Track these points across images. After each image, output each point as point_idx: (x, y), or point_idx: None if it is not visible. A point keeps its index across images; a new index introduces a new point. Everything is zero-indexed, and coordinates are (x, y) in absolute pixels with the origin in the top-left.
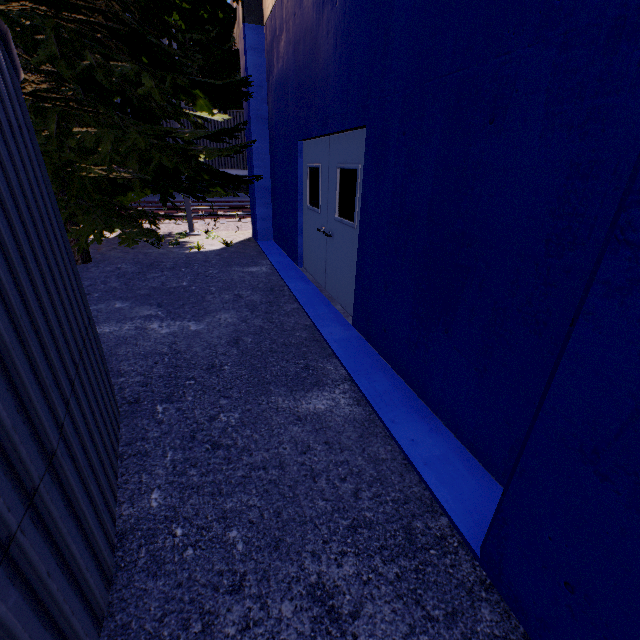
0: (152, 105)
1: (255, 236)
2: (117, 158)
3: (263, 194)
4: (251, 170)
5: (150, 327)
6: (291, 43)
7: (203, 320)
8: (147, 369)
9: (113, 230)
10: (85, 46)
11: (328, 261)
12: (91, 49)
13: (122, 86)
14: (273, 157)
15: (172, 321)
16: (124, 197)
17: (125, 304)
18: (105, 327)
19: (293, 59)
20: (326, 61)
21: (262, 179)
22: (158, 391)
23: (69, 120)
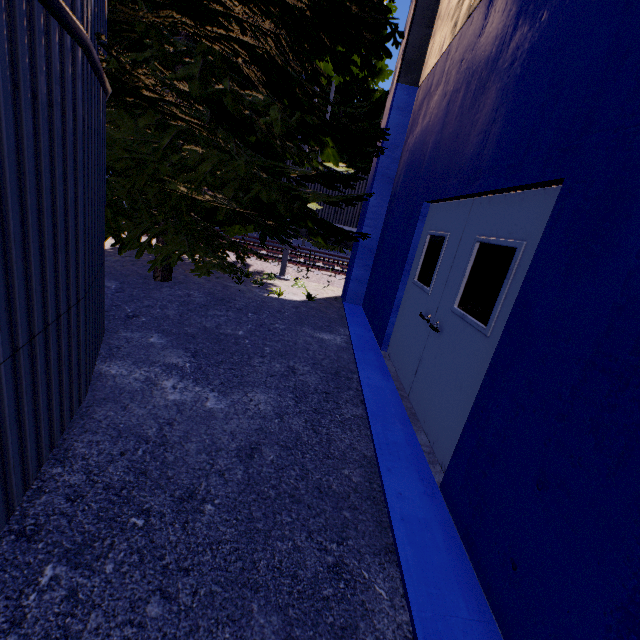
0: (276, 142)
1: (343, 296)
2: (210, 180)
3: (365, 255)
4: (360, 227)
5: (162, 383)
6: (447, 94)
7: (229, 394)
8: (102, 461)
9: (193, 255)
10: (227, 74)
11: (423, 361)
12: (232, 77)
13: (253, 119)
14: (388, 218)
15: (193, 383)
16: (231, 228)
17: (161, 340)
18: (115, 366)
19: (445, 111)
20: (499, 99)
21: (369, 239)
22: (79, 522)
23: (189, 140)
